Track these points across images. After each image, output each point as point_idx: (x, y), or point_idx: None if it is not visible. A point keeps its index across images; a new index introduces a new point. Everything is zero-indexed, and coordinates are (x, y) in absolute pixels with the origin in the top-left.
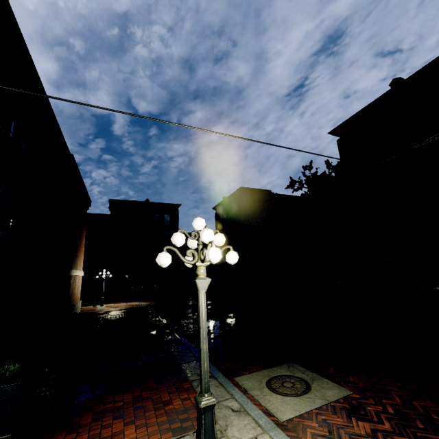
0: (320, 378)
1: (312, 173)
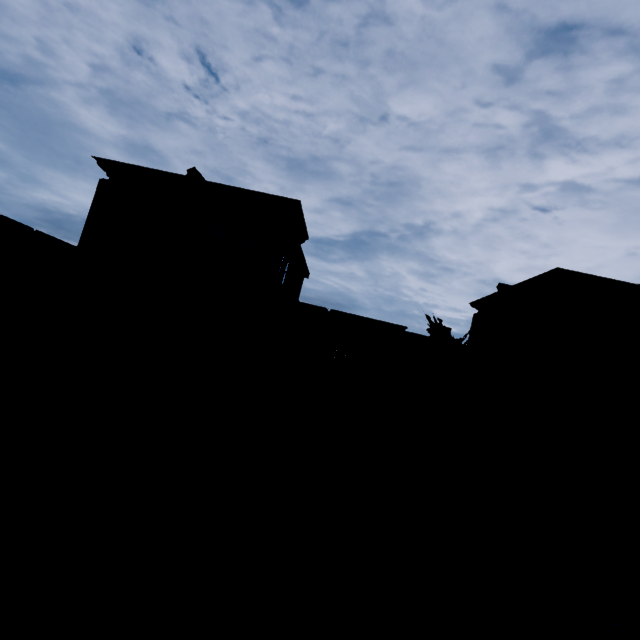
0: None
1: None
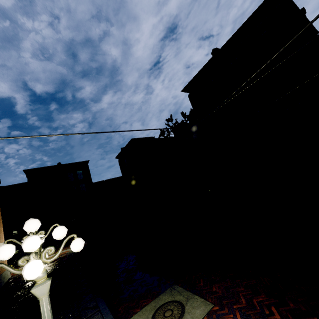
0: (192, 296)
1: (174, 123)
